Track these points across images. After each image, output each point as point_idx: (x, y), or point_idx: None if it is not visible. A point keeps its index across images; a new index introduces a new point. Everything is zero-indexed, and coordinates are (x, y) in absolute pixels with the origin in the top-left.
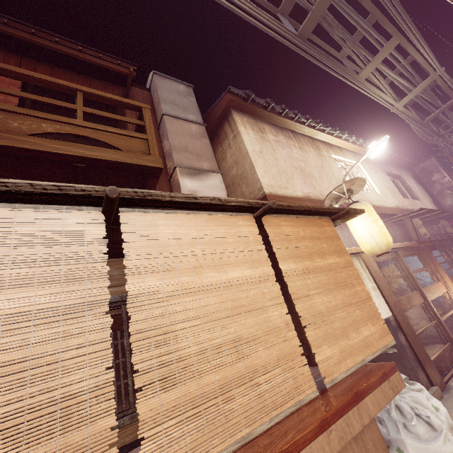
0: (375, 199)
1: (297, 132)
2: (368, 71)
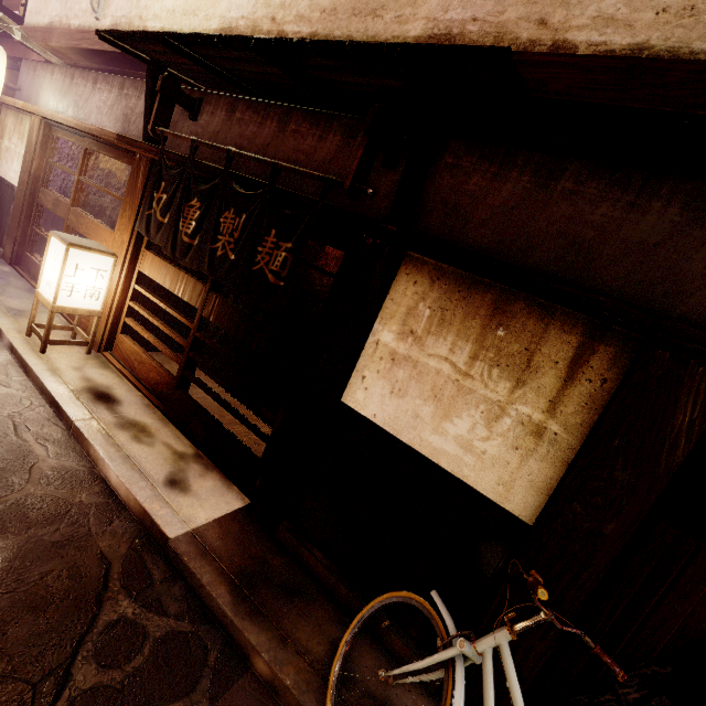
0: (162, 11)
1: None
2: None
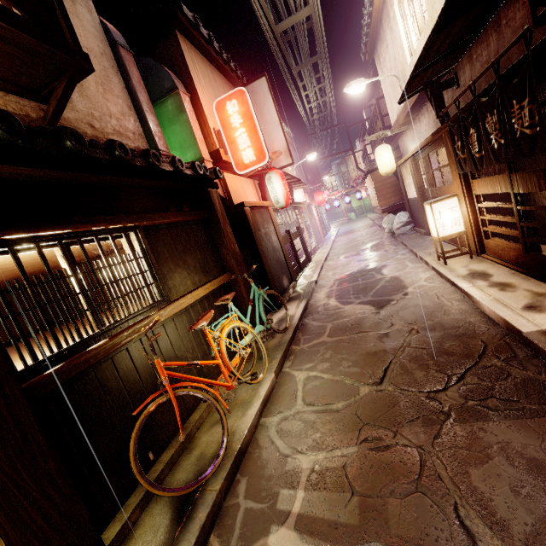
0: None
1: (380, 13)
2: (303, 13)
